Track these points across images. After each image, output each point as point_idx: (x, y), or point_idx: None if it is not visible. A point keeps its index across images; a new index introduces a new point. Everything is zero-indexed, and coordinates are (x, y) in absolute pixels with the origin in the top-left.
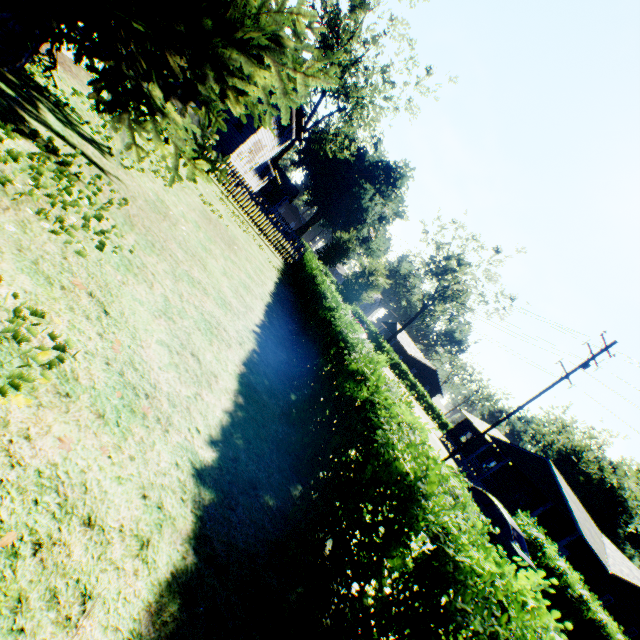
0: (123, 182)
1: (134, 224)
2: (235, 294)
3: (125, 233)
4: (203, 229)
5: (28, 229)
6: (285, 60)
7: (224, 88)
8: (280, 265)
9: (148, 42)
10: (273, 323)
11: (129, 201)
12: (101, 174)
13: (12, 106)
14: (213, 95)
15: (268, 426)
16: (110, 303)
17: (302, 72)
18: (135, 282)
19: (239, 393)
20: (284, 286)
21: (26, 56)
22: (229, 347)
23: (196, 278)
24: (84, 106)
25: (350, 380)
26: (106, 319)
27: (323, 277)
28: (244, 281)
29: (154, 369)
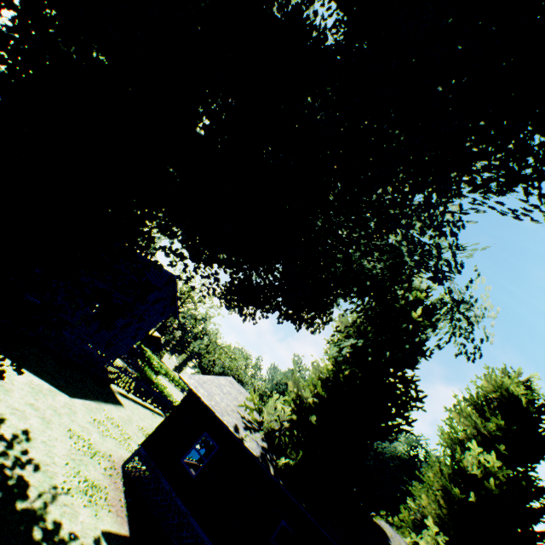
0: None
1: None
2: None
3: None
4: None
5: None
6: None
7: None
8: None
9: None
10: None
11: None
12: None
13: None
14: None
15: None
16: None
17: None
18: None
19: None
20: None
21: None
22: None
23: None
24: None
25: None
26: None
27: None
28: None
29: None
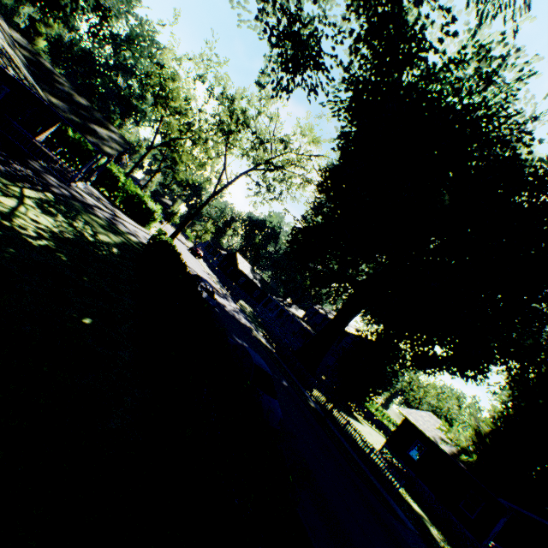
0: None
1: None
2: None
3: None
4: None
5: None
6: None
7: None
8: None
9: None
10: None
11: None
12: None
13: None
14: None
15: None
16: None
17: None
18: None
19: None
20: None
21: None
22: None
23: None
24: None
25: None
26: None
27: None
28: None
29: None
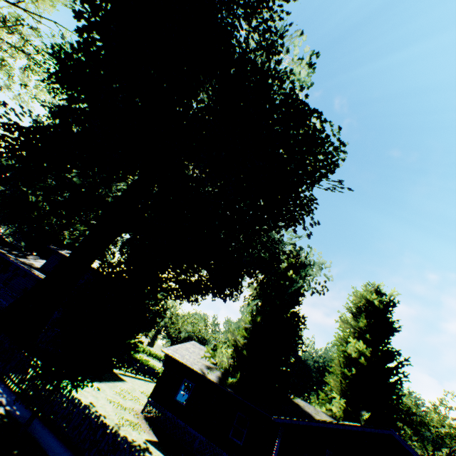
0: None
1: None
2: None
3: None
4: None
5: None
6: None
7: None
8: None
9: None
10: None
11: None
12: None
13: None
14: None
15: None
16: None
17: None
18: None
19: None
20: None
21: None
22: None
23: None
24: None
25: None
26: None
27: None
28: None
29: None
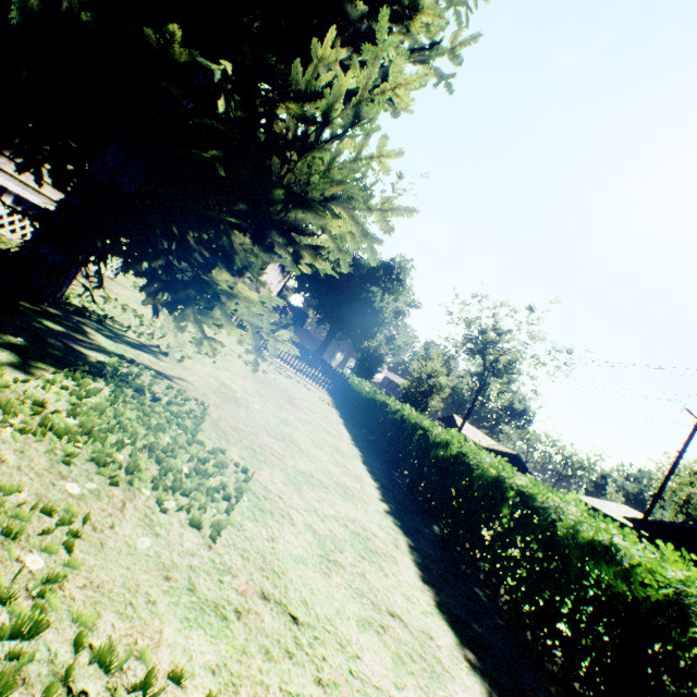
0: (187, 380)
1: (225, 431)
2: (338, 467)
3: (227, 451)
4: (265, 396)
5: (156, 524)
6: (355, 203)
7: (296, 249)
8: (329, 399)
9: (232, 230)
10: (383, 484)
11: (206, 403)
12: (168, 382)
13: (66, 344)
14: (252, 258)
15: (522, 688)
16: (285, 593)
17: (378, 209)
18: (278, 526)
19: (462, 646)
20: (350, 423)
21: (67, 283)
22: (395, 561)
23: (305, 470)
24: (117, 310)
25: (597, 563)
26: (301, 634)
27: (394, 400)
28: (329, 441)
29: (394, 696)
